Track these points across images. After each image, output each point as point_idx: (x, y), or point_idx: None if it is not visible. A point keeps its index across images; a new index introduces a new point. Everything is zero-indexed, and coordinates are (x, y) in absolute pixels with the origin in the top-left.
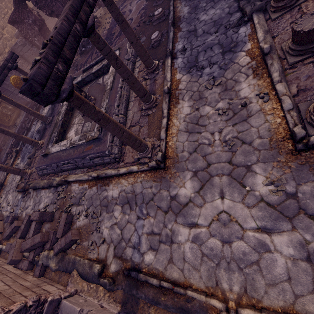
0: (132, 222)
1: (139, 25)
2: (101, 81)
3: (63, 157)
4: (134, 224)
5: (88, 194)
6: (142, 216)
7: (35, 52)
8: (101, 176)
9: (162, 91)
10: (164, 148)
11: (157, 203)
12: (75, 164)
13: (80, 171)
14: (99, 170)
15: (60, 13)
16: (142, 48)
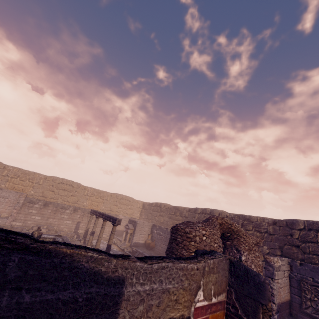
0: None
1: None
2: None
3: None
4: None
5: None
6: None
7: None
8: None
9: None
10: None
11: None
12: None
13: None
14: None
15: None
16: None
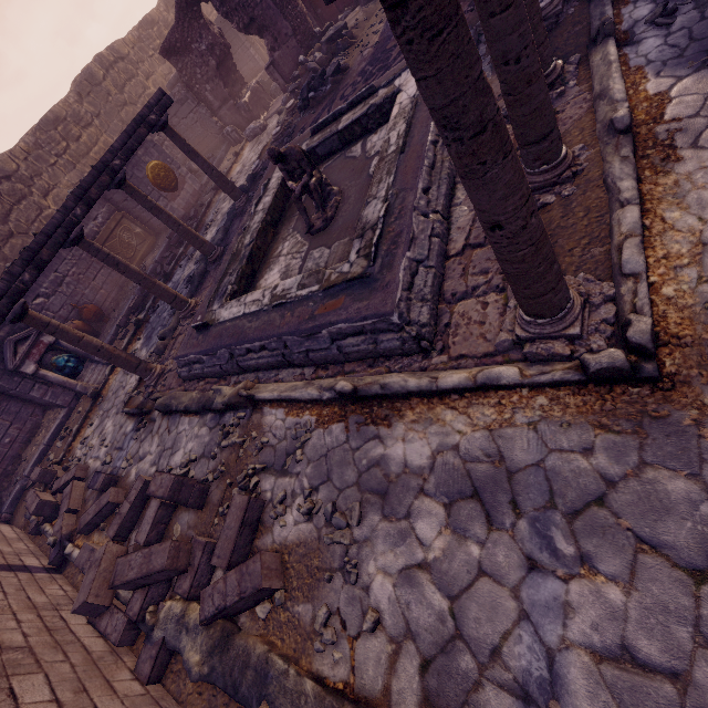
0: (501, 579)
1: (472, 7)
2: (358, 150)
3: (250, 332)
4: (514, 588)
5: (314, 444)
6: (549, 563)
7: (201, 118)
8: (367, 393)
9: (592, 135)
10: (647, 306)
11: (632, 523)
12: (283, 352)
13: (291, 376)
14: (356, 375)
15: (268, 21)
16: (534, 5)
